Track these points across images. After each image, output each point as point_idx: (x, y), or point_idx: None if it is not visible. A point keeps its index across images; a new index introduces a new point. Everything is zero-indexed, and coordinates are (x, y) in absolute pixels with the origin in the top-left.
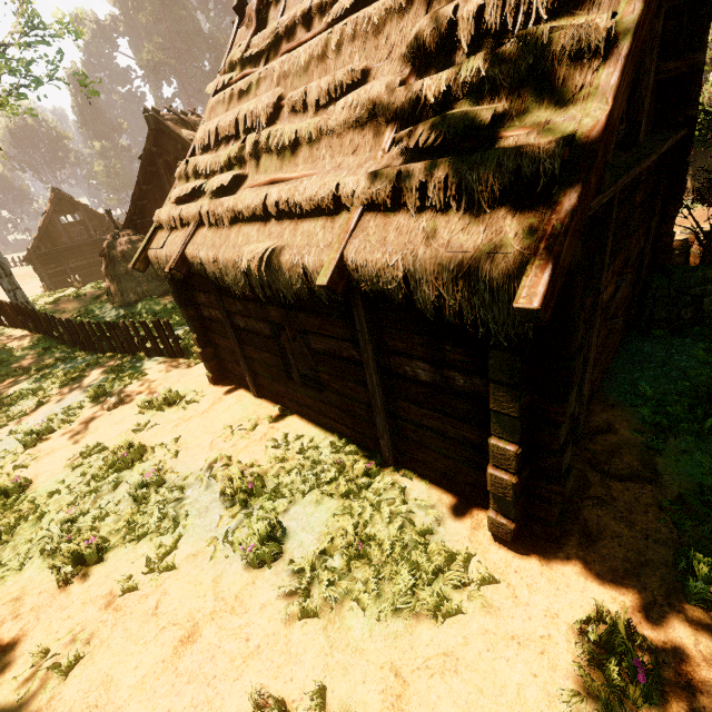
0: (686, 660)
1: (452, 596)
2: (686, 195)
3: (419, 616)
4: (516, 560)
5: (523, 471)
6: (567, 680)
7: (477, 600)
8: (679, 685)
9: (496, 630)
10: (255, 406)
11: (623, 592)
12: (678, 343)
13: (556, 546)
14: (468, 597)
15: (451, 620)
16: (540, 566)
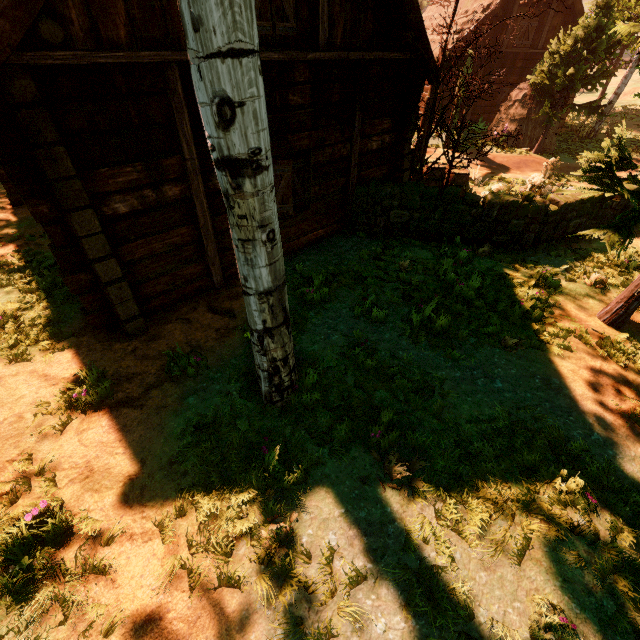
0: (129, 397)
1: (34, 353)
2: (525, 142)
3: (3, 360)
4: (97, 342)
5: (77, 273)
6: (53, 397)
7: (48, 357)
8: (110, 406)
9: (41, 372)
10: (29, 227)
11: (137, 365)
12: (366, 243)
13: (129, 339)
14: (43, 355)
15: (20, 364)
16: (106, 347)
